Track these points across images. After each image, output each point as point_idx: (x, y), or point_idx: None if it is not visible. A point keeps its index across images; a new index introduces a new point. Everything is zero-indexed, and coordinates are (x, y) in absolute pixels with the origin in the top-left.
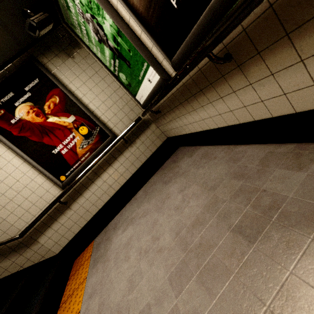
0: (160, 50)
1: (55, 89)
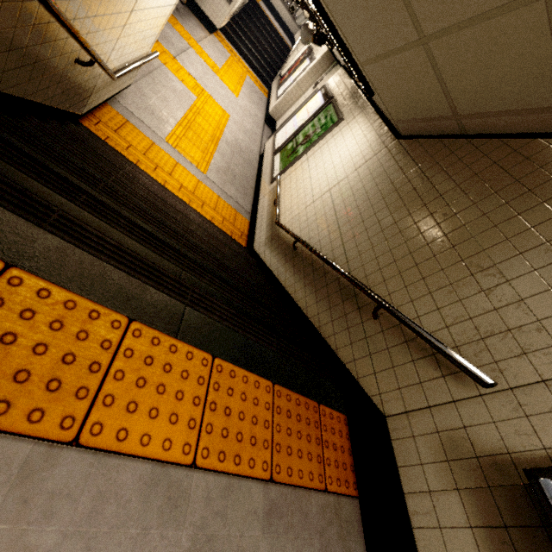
0: None
1: None
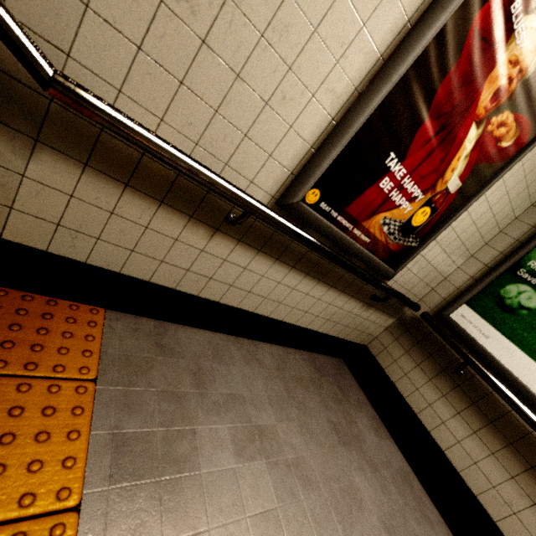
0: None
1: (530, 134)
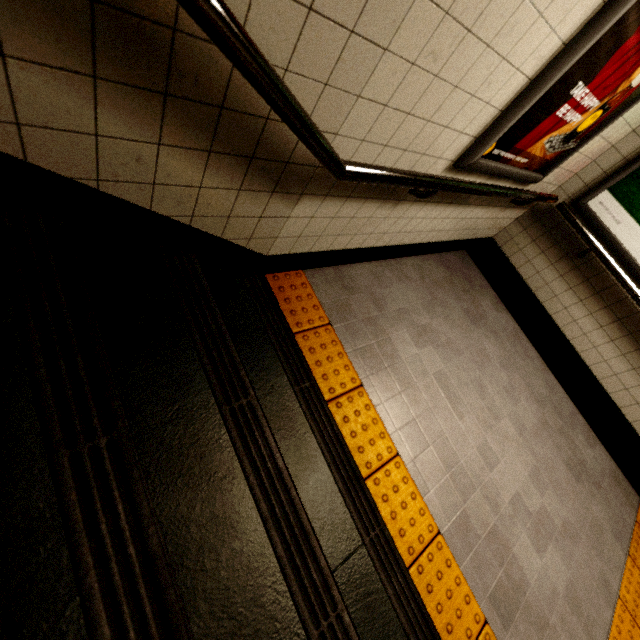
0: None
1: None
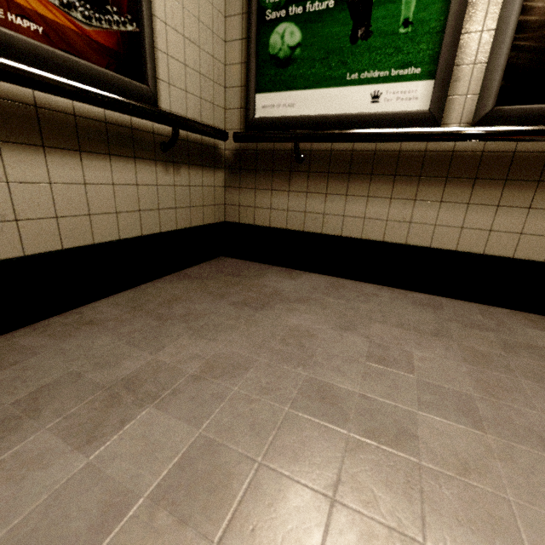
0: (498, 79)
1: None
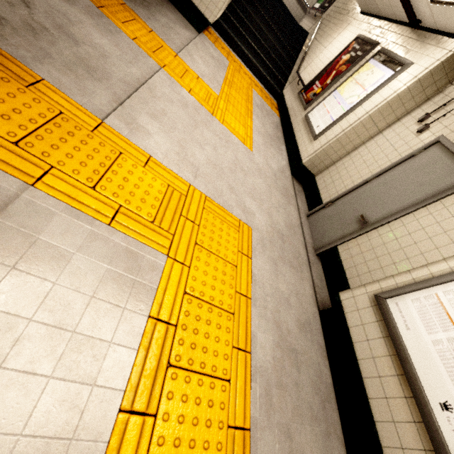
0: (321, 5)
1: None
